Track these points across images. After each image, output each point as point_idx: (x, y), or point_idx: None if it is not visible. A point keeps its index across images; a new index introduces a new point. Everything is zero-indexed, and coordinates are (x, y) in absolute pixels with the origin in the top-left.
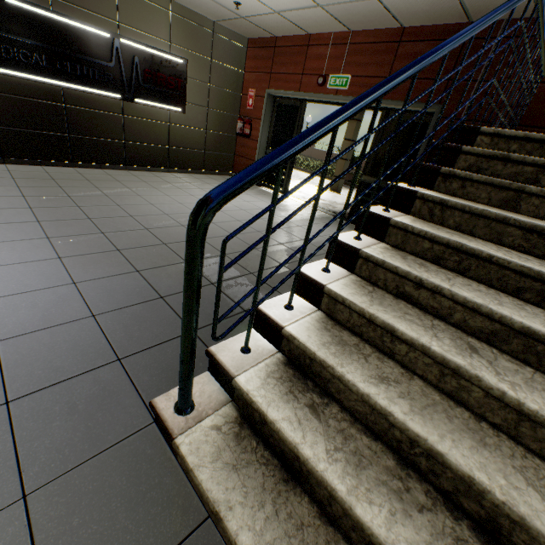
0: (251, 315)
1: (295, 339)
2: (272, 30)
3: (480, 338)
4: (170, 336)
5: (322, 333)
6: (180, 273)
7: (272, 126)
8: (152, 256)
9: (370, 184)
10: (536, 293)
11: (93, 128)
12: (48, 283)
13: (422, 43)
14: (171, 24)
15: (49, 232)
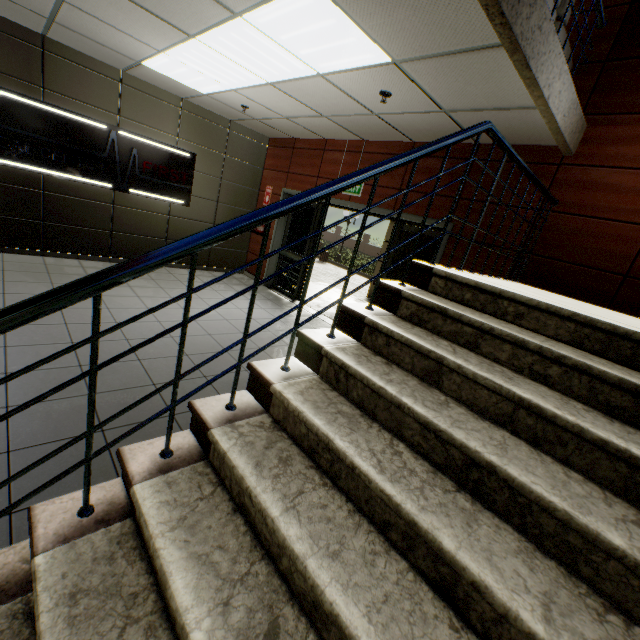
0: None
1: (34, 581)
2: (288, 132)
3: (305, 607)
4: None
5: (95, 567)
6: (68, 412)
7: (288, 225)
8: (46, 384)
9: None
10: (402, 534)
11: (74, 216)
12: None
13: (432, 159)
14: (181, 120)
15: None
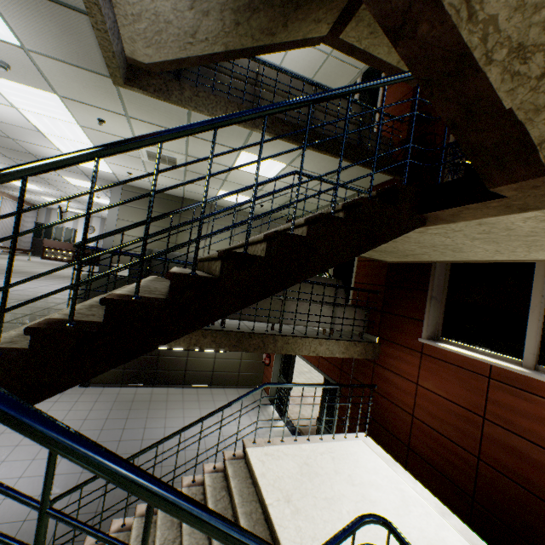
0: (73, 540)
1: None
2: None
3: None
4: (76, 539)
5: None
6: (121, 495)
7: (282, 359)
8: None
9: (319, 428)
10: None
11: (169, 365)
12: (65, 489)
13: None
14: None
15: None
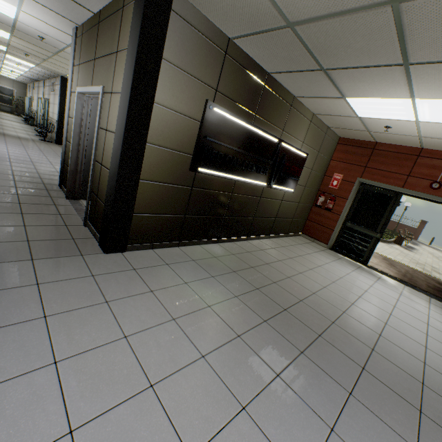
0: None
1: None
2: (382, 139)
3: None
4: None
5: None
6: None
7: (354, 204)
8: None
9: None
10: None
11: (240, 209)
12: None
13: None
14: (307, 129)
15: (393, 426)
